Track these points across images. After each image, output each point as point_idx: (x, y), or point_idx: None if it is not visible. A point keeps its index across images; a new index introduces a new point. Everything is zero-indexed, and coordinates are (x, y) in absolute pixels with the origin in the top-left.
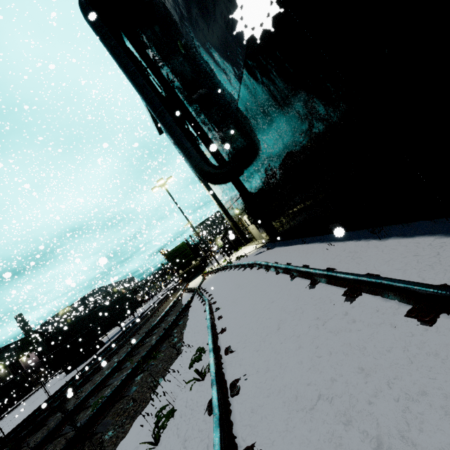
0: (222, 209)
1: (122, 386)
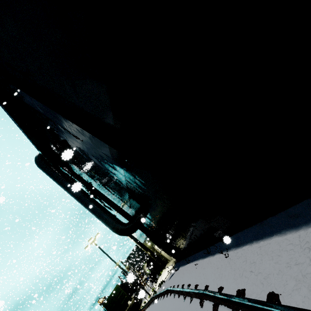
0: (139, 244)
1: None
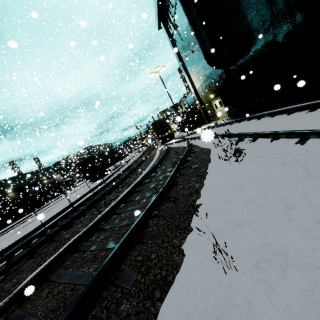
0: (197, 95)
1: (183, 159)
